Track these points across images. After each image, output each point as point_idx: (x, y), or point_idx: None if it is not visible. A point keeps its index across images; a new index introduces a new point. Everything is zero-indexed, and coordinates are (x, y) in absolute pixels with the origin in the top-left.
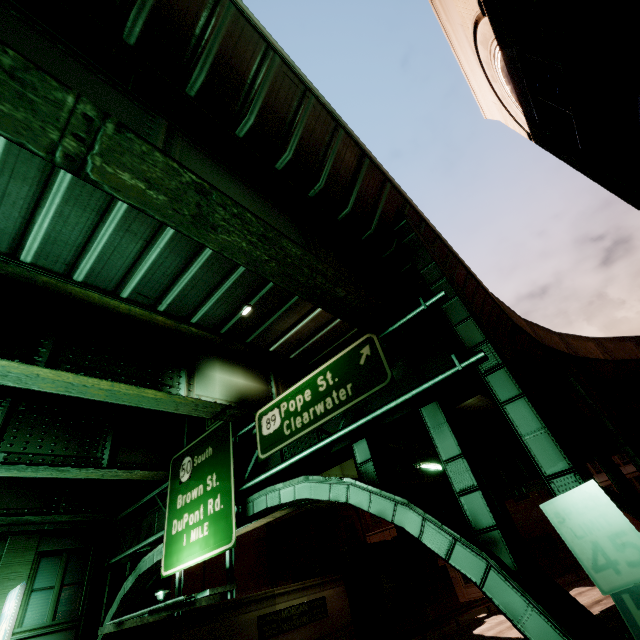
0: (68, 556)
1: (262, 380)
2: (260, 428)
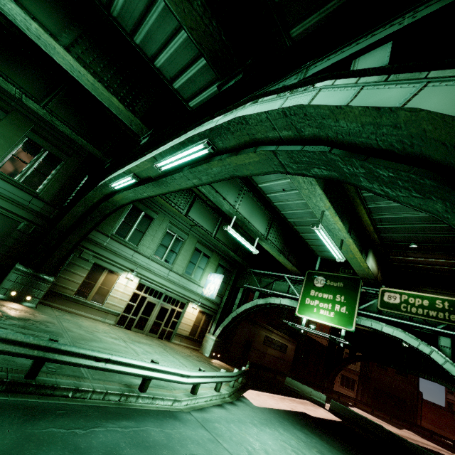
0: (225, 270)
1: (377, 268)
2: (382, 296)
